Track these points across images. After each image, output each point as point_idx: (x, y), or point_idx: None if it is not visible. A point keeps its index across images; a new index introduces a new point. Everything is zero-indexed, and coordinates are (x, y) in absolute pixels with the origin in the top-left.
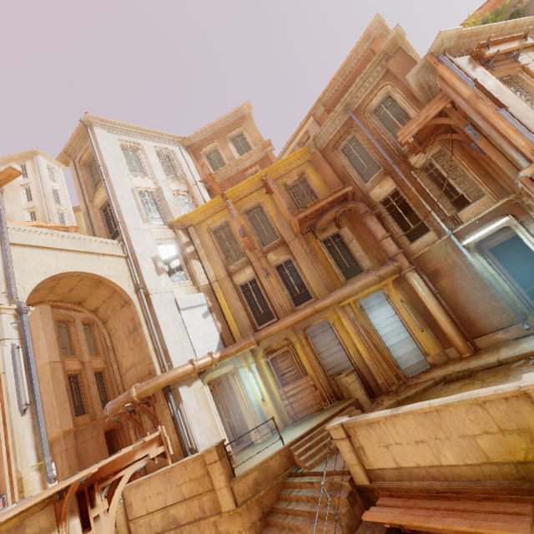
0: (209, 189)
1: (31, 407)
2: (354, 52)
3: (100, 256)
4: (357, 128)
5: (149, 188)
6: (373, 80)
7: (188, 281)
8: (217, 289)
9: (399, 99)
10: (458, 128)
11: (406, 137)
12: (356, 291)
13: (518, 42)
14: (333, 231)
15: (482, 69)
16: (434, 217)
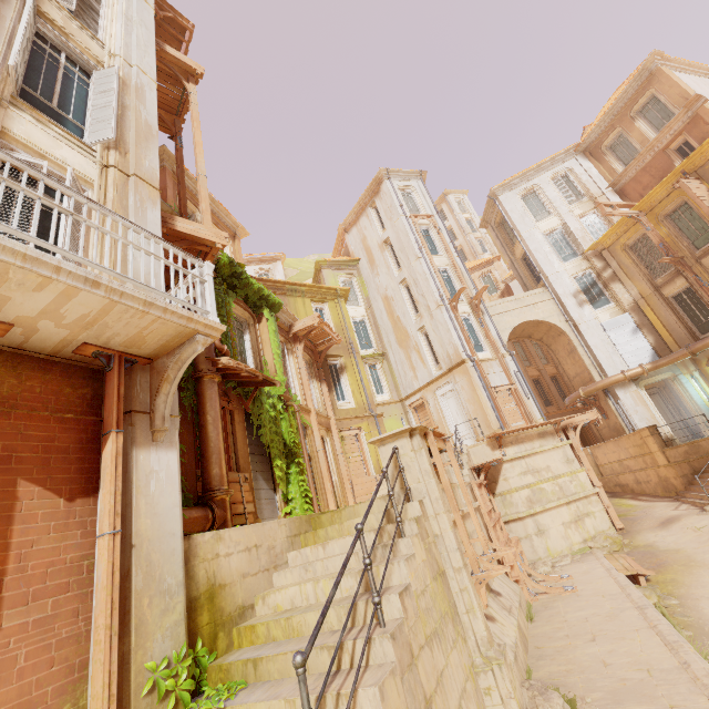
0: (619, 192)
1: (530, 397)
2: None
3: (534, 306)
4: None
5: (555, 226)
6: None
7: (610, 304)
8: (643, 306)
9: None
10: None
11: None
12: None
13: None
14: None
15: None
16: None
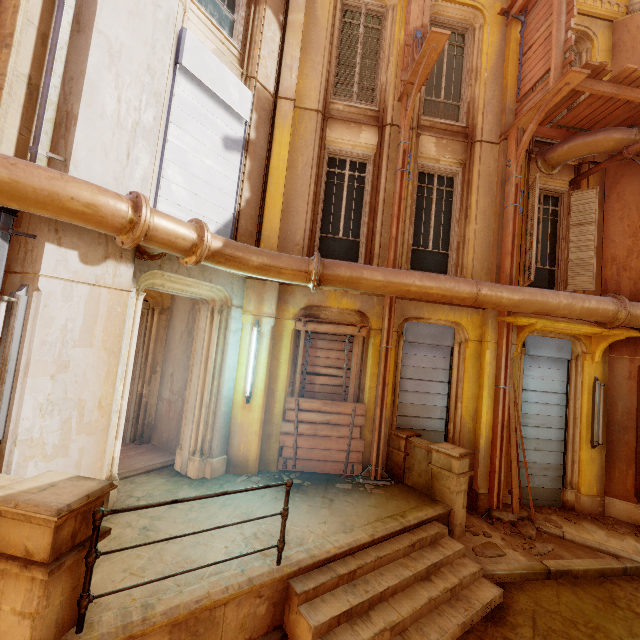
0: None
1: None
2: None
3: None
4: None
5: None
6: None
7: (232, 40)
8: (284, 118)
9: None
10: None
11: None
12: (568, 314)
13: None
14: (558, 186)
15: None
16: None
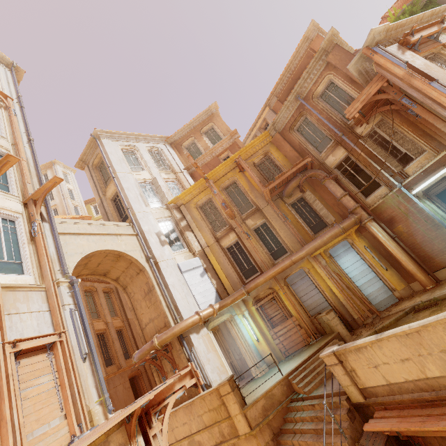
0: (191, 174)
1: (88, 356)
2: (296, 52)
3: (118, 236)
4: (308, 111)
5: (147, 179)
6: (316, 72)
7: (185, 249)
8: (208, 253)
9: (340, 84)
10: (394, 100)
11: (352, 113)
12: (325, 242)
13: (437, 27)
14: (298, 196)
15: (410, 52)
16: (383, 174)
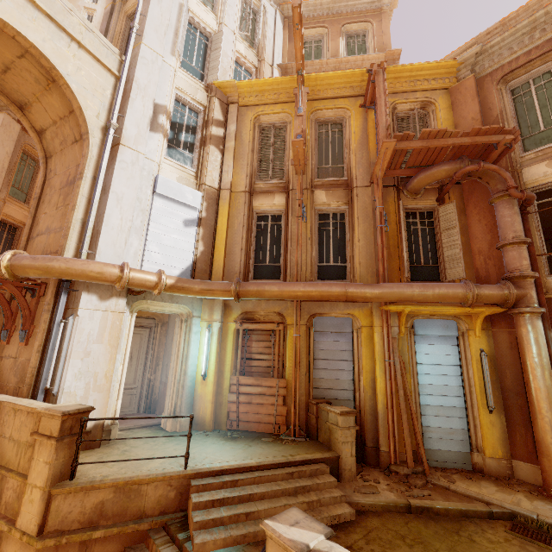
0: None
1: None
2: None
3: (73, 43)
4: None
5: (208, 24)
6: None
7: (190, 168)
8: (224, 200)
9: None
10: None
11: None
12: (425, 299)
13: None
14: (428, 204)
15: None
16: None
